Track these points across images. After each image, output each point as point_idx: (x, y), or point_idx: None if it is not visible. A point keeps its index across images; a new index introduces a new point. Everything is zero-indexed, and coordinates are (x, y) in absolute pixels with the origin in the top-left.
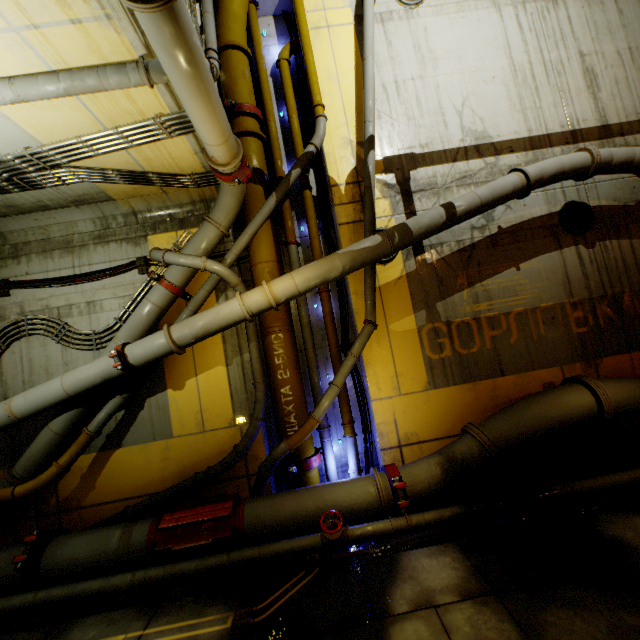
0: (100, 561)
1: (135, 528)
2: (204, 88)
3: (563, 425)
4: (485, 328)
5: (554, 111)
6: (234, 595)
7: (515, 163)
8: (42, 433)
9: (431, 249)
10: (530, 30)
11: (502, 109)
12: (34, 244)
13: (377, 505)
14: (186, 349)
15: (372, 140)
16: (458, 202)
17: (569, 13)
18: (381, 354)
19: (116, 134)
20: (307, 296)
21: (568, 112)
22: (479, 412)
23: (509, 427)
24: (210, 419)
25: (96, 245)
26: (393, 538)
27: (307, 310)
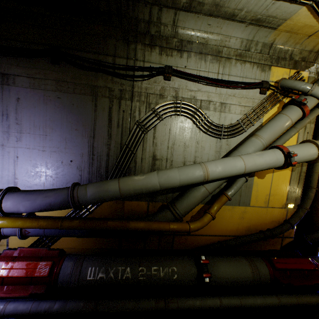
0: (243, 282)
1: (257, 264)
2: None
3: None
4: None
5: None
6: None
7: None
8: (199, 190)
9: None
10: None
11: None
12: (194, 44)
13: None
14: None
15: None
16: None
17: None
18: None
19: None
20: None
21: None
22: None
23: None
24: (272, 200)
25: (236, 61)
26: None
27: None
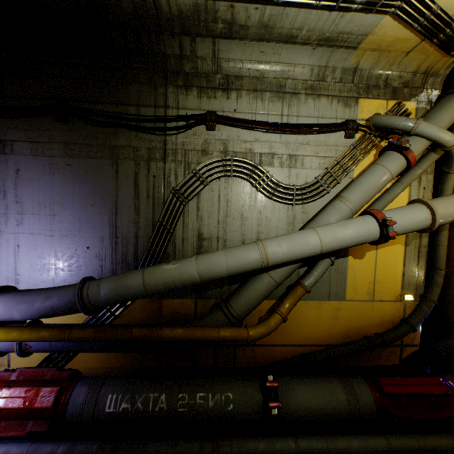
0: (333, 415)
1: (355, 388)
2: None
3: None
4: None
5: None
6: None
7: None
8: (262, 279)
9: None
10: None
11: None
12: (245, 80)
13: None
14: None
15: None
16: None
17: None
18: None
19: None
20: None
21: None
22: None
23: None
24: (380, 291)
25: (307, 96)
26: None
27: None
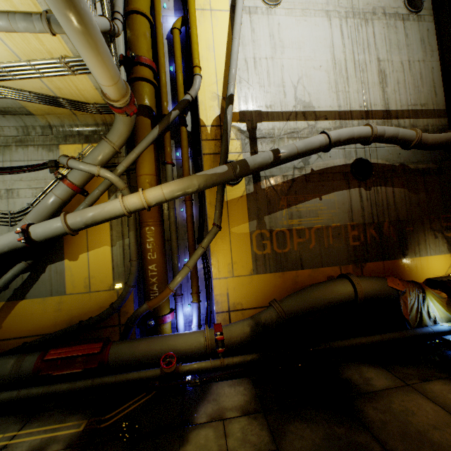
0: None
1: (26, 358)
2: (93, 43)
3: (332, 305)
4: (295, 236)
5: (357, 95)
6: (91, 408)
7: (327, 127)
8: None
9: (265, 179)
10: (348, 37)
11: (323, 89)
12: None
13: (204, 350)
14: (82, 231)
15: (232, 97)
16: (283, 149)
17: (374, 30)
18: (223, 248)
19: (29, 66)
20: (177, 202)
21: (365, 98)
22: (284, 292)
23: (298, 304)
24: (95, 283)
25: (17, 147)
26: (211, 373)
27: (175, 212)
